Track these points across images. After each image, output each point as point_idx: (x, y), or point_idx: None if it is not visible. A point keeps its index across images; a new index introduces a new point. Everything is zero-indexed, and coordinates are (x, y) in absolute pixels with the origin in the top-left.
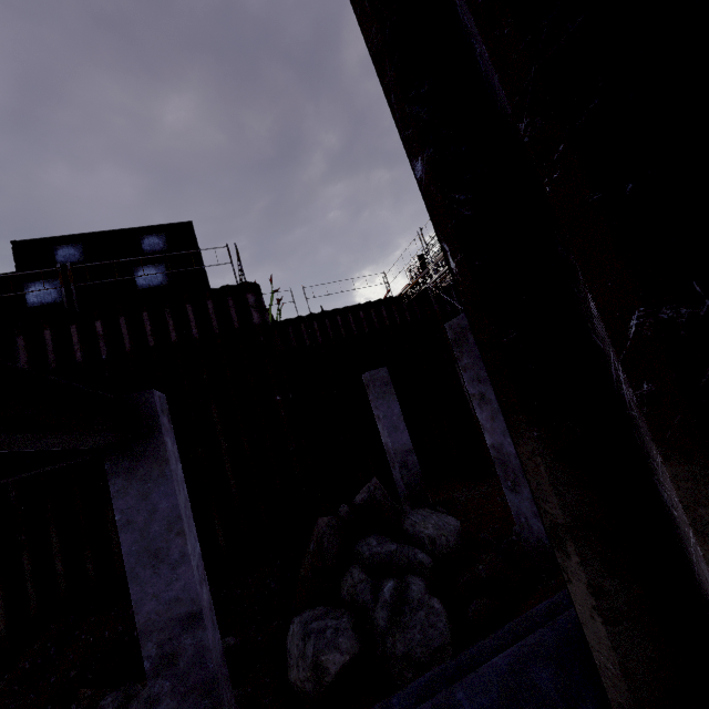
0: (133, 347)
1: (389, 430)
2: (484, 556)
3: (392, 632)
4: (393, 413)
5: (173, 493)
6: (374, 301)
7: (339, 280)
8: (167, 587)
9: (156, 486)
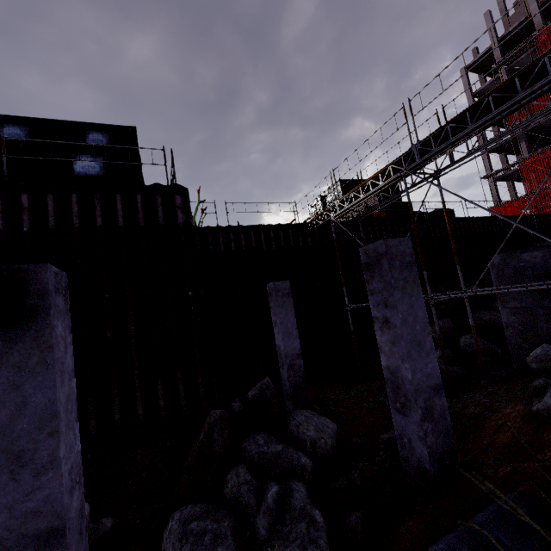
0: (57, 225)
1: (283, 335)
2: (360, 465)
3: (272, 542)
4: (289, 321)
5: (52, 386)
6: (284, 225)
7: (257, 202)
8: (26, 497)
9: (32, 376)
